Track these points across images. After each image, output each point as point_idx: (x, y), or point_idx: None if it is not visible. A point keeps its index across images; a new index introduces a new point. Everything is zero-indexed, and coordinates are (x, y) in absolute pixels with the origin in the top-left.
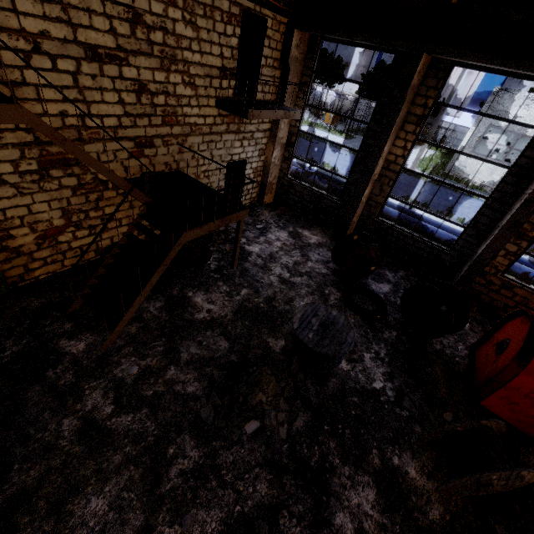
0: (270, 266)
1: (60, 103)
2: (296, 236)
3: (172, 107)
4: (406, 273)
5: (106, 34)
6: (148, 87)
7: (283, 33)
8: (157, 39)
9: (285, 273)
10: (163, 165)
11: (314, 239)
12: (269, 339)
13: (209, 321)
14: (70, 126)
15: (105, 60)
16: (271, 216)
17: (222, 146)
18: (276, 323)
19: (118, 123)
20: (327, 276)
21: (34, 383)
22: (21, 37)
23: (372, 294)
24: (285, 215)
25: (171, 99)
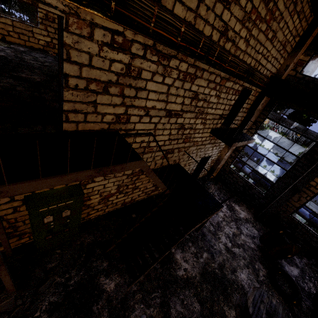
0: (218, 234)
1: (143, 136)
2: (231, 209)
3: (190, 134)
4: (309, 261)
5: (179, 104)
6: (185, 126)
7: (256, 96)
8: (199, 104)
9: (228, 242)
10: (173, 161)
11: (242, 214)
12: (225, 307)
13: (185, 279)
14: (142, 146)
15: (172, 116)
16: (215, 189)
17: (203, 150)
18: (227, 291)
19: (163, 143)
20: (255, 251)
21: (86, 315)
22: (142, 109)
23: (289, 278)
24: (223, 190)
25: (191, 131)
